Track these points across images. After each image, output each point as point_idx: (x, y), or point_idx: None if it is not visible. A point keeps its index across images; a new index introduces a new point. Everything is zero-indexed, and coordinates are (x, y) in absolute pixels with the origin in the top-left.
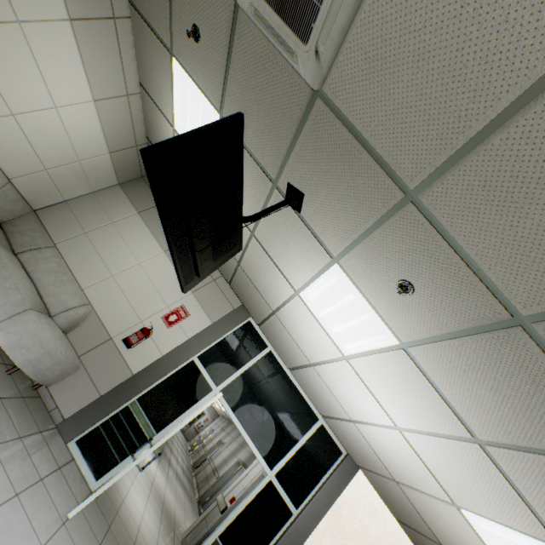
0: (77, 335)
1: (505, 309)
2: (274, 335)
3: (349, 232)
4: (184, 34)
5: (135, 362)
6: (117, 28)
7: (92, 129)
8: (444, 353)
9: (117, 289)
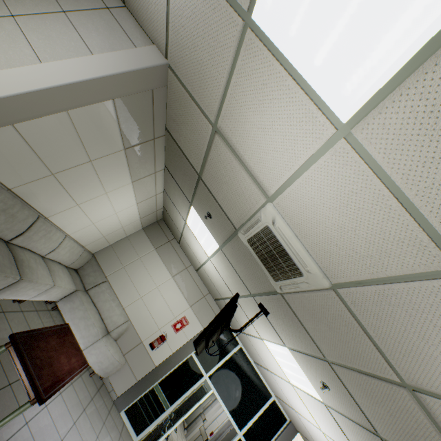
0: (122, 340)
1: (373, 427)
2: (244, 341)
3: (295, 345)
4: (201, 207)
5: (156, 358)
6: (156, 175)
7: (133, 214)
8: (346, 421)
9: (144, 306)
